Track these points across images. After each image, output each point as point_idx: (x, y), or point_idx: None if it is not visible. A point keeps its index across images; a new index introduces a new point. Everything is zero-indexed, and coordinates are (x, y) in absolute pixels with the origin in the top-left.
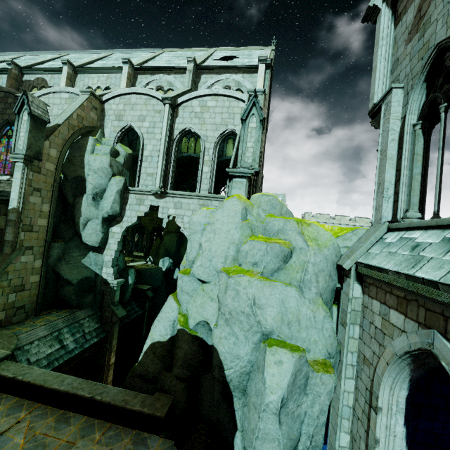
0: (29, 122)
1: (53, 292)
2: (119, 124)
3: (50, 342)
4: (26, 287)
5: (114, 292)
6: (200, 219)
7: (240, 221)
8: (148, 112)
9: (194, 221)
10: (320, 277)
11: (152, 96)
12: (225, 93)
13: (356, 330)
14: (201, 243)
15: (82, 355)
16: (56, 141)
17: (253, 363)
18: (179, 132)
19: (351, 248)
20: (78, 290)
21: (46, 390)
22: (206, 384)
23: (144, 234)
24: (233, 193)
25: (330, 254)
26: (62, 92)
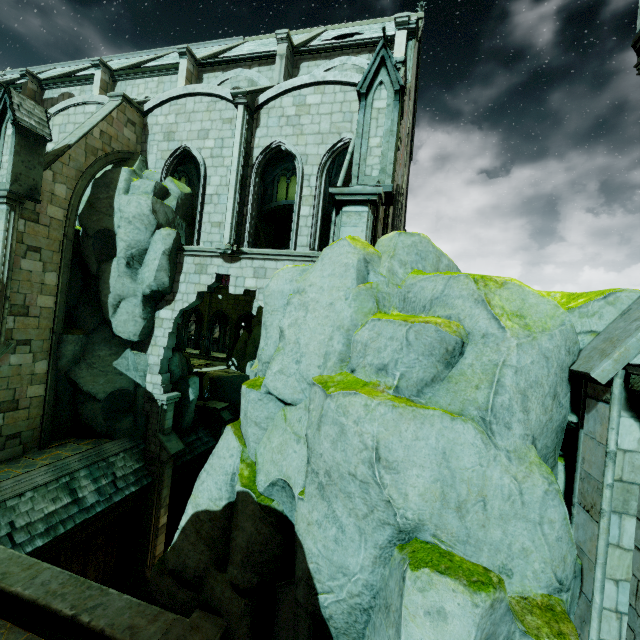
0: (14, 138)
1: (70, 412)
2: (169, 147)
3: (55, 493)
4: (21, 404)
5: (164, 414)
6: (282, 285)
7: (353, 285)
8: (213, 122)
9: (272, 289)
10: (532, 399)
11: (219, 96)
12: (336, 79)
13: (628, 529)
14: (281, 329)
15: (111, 513)
16: (65, 172)
17: (377, 590)
18: (261, 151)
19: (607, 334)
20: (108, 410)
21: (2, 594)
22: (286, 607)
23: (227, 326)
24: (344, 234)
25: (554, 347)
26: (86, 104)
